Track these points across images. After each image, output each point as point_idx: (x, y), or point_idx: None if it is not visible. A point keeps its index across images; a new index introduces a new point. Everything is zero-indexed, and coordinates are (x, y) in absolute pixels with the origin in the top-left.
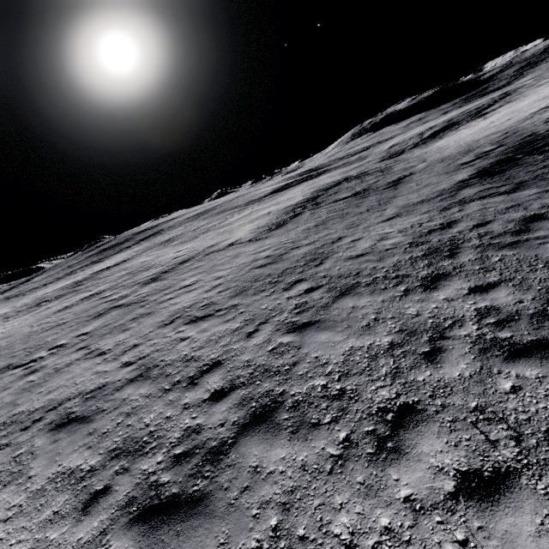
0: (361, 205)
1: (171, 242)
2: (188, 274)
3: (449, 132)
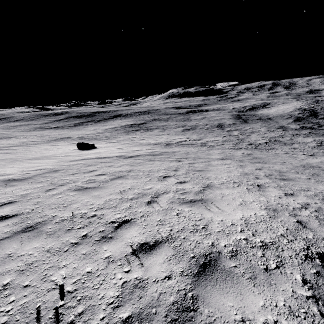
0: (269, 121)
1: (166, 120)
2: (239, 127)
3: (258, 110)
